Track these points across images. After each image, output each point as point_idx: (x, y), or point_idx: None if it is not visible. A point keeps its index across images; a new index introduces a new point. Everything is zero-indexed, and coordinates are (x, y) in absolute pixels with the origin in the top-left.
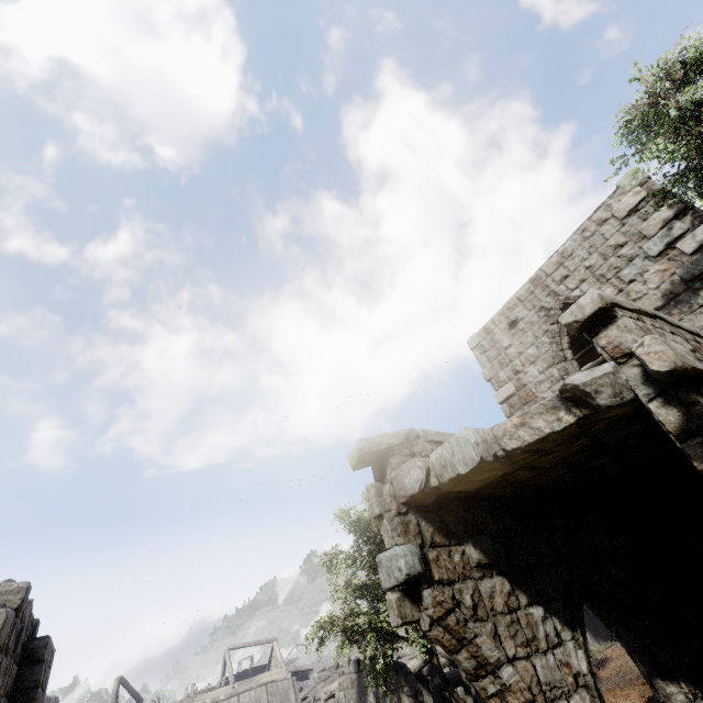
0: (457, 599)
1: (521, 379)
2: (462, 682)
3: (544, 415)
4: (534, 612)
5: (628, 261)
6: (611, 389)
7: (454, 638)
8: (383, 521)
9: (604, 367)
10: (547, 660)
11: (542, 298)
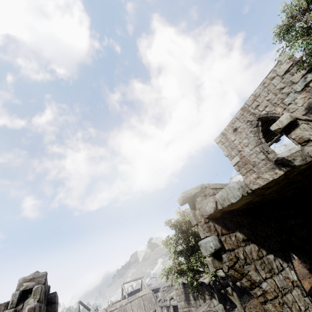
0: (237, 256)
1: (242, 154)
2: (230, 287)
3: (268, 172)
4: (270, 257)
5: (287, 95)
6: (300, 157)
7: (239, 273)
8: (198, 226)
9: (296, 148)
10: (279, 277)
11: (247, 116)
